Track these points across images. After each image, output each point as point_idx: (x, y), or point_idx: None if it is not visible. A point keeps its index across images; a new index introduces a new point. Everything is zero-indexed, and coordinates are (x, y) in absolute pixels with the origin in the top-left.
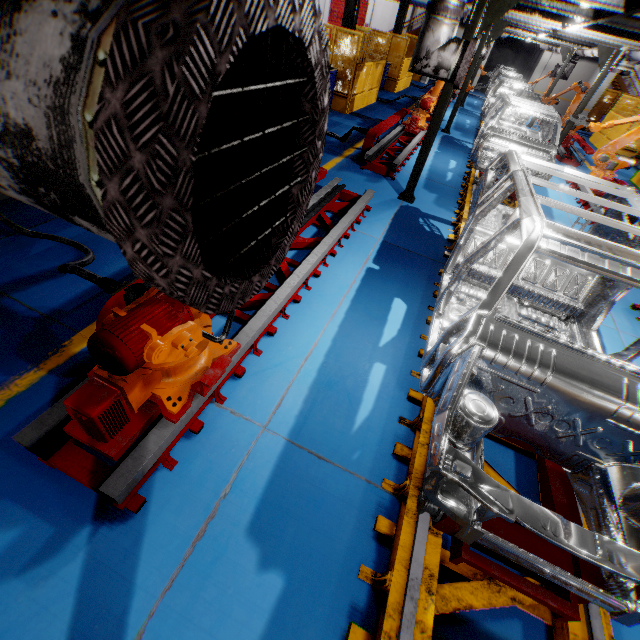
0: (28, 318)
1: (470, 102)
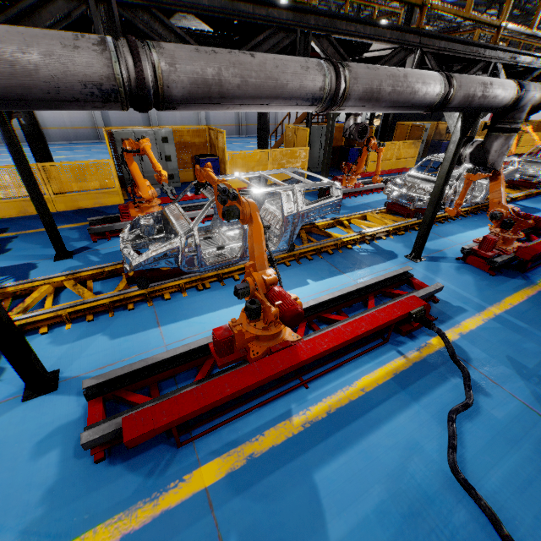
0: None
1: None
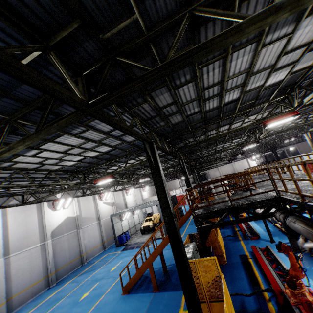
0: (256, 311)
1: None
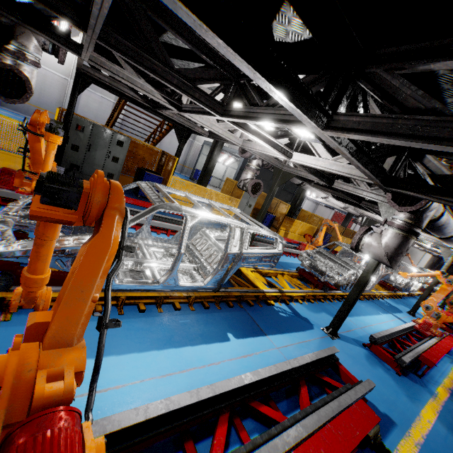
0: None
1: None
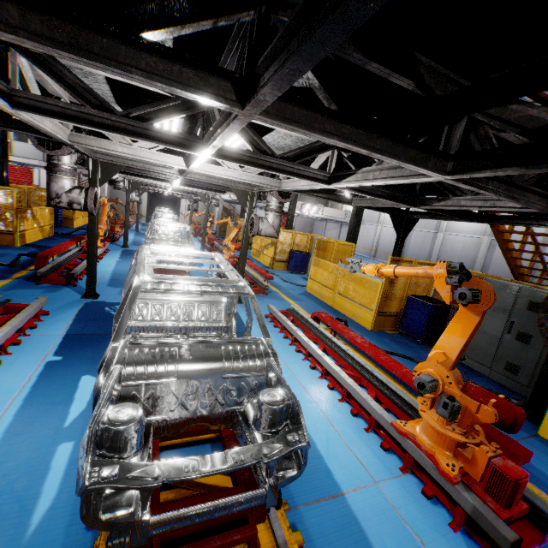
0: None
1: (144, 228)
